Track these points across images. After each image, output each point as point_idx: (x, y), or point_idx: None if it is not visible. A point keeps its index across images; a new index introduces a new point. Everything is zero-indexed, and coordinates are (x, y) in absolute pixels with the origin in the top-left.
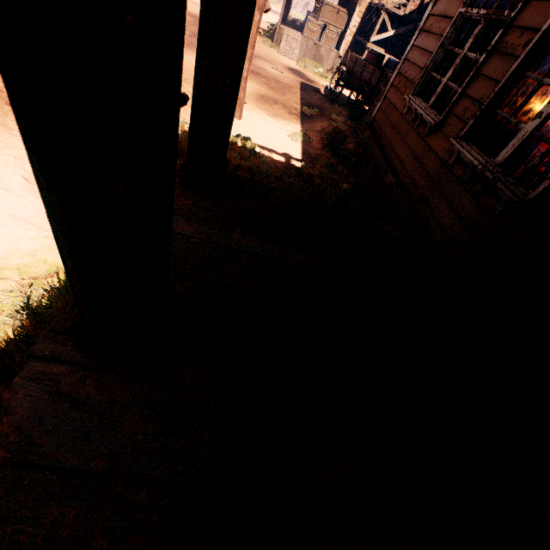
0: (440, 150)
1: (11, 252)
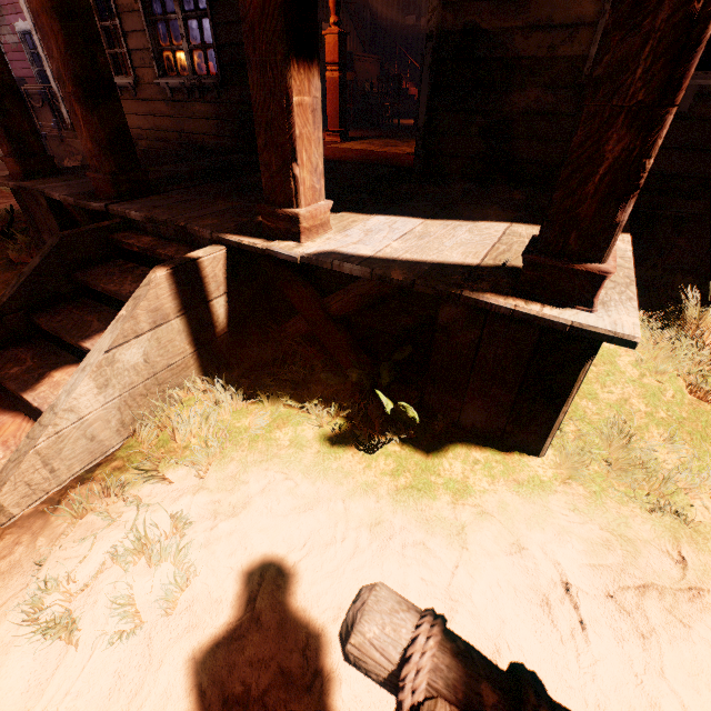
0: (156, 96)
1: None
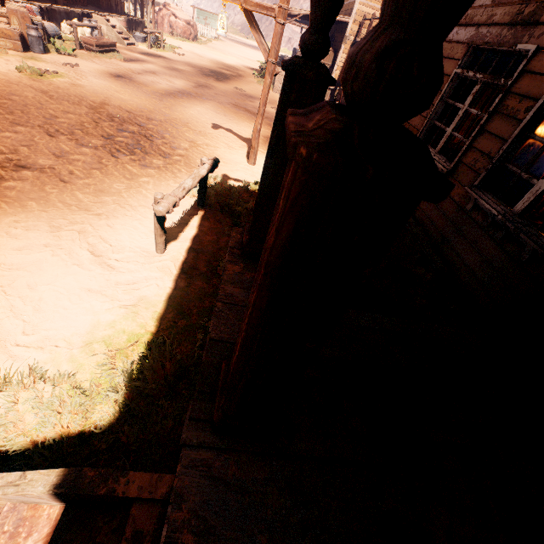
0: (455, 195)
1: (94, 325)
